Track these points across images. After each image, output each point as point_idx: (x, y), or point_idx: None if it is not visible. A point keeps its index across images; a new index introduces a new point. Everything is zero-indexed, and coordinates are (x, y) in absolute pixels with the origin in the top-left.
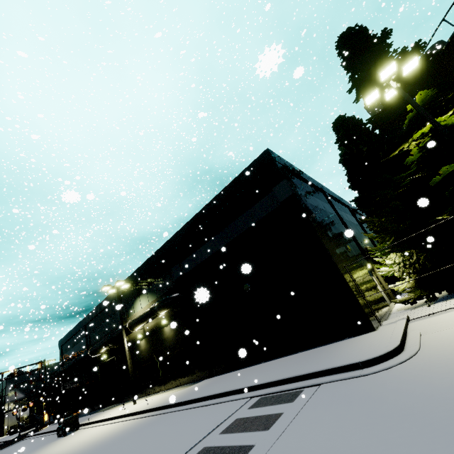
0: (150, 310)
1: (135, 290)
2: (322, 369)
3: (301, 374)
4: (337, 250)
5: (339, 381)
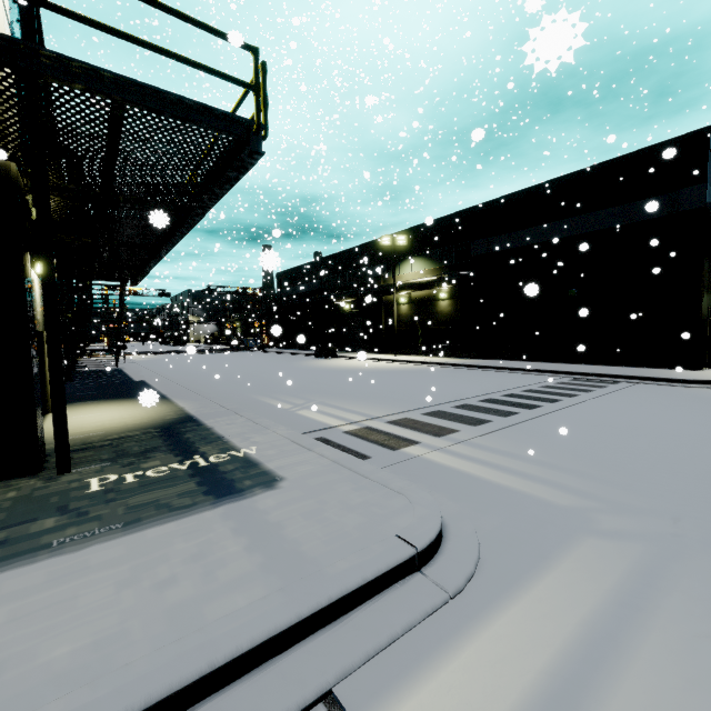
0: (437, 279)
1: (407, 249)
2: (643, 376)
3: (620, 375)
4: (707, 287)
5: (657, 385)
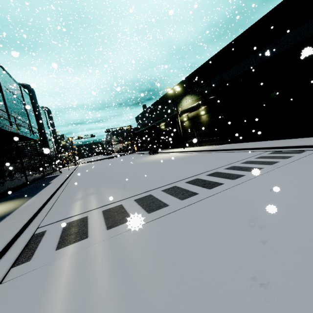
0: (196, 105)
1: (182, 92)
2: None
3: (306, 145)
4: None
5: None
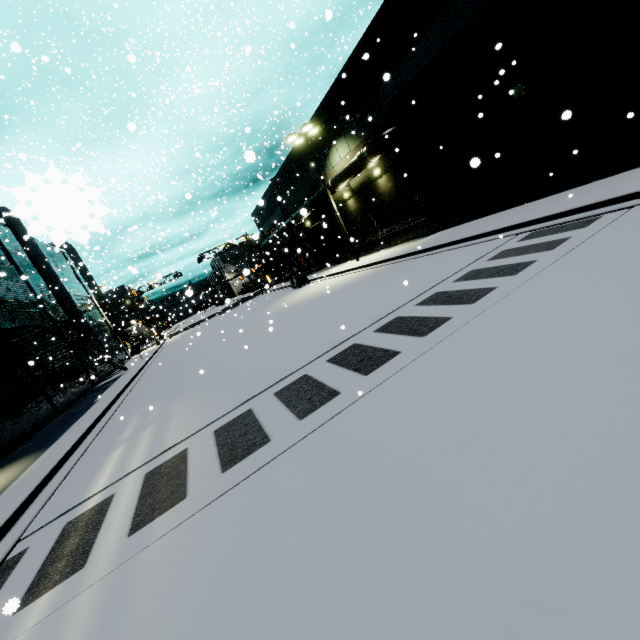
0: (358, 158)
1: (326, 136)
2: None
3: (601, 201)
4: None
5: None
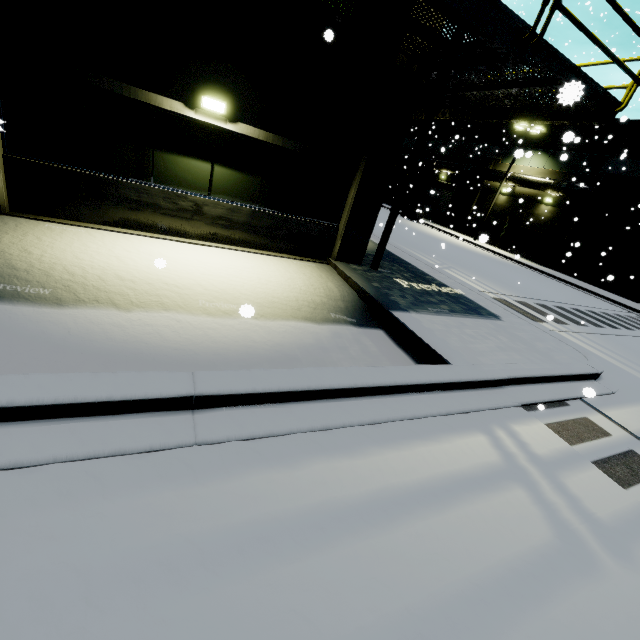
0: (554, 184)
1: (535, 140)
2: None
3: None
4: None
5: None
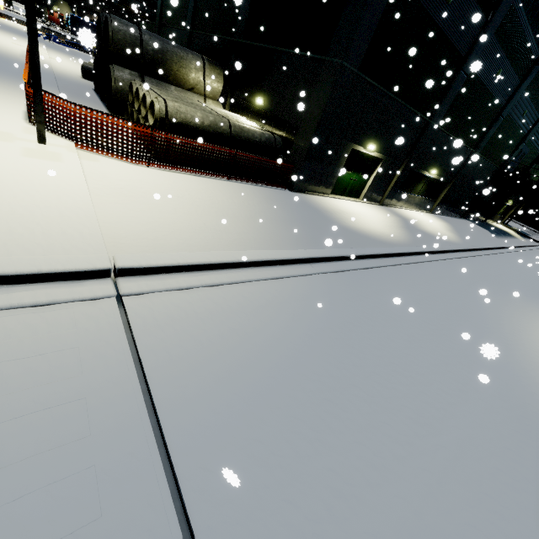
0: None
1: None
2: None
3: None
4: None
5: None
